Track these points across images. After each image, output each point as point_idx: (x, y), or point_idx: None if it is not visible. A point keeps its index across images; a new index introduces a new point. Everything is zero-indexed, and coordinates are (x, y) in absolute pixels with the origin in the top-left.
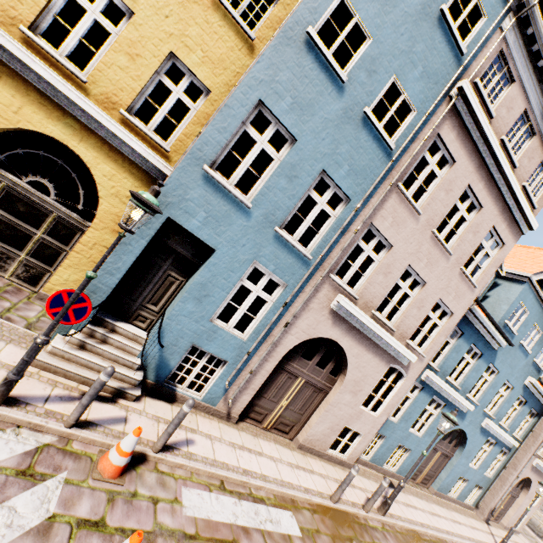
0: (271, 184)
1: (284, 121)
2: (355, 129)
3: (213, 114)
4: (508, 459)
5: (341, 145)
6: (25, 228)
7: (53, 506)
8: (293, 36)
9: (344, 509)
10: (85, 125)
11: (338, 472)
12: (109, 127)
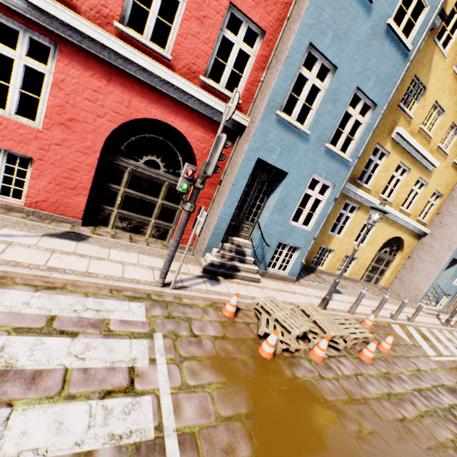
0: None
1: None
2: None
3: (443, 204)
4: None
5: None
6: (379, 266)
7: None
8: None
9: None
10: (406, 228)
11: None
12: (417, 227)
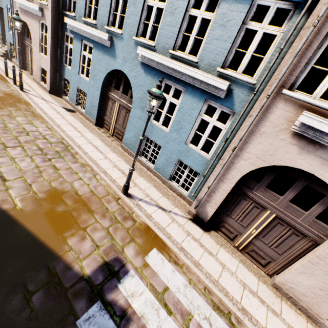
0: None
1: None
2: None
3: None
4: (239, 128)
5: None
6: None
7: None
8: None
9: (7, 79)
10: None
11: (37, 87)
12: None
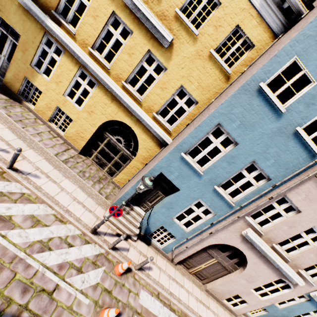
0: (217, 164)
1: (232, 134)
2: (286, 139)
3: (197, 115)
4: None
5: (271, 148)
6: (112, 155)
7: (99, 279)
8: (248, 88)
9: None
10: (138, 119)
11: (226, 315)
12: (147, 122)
